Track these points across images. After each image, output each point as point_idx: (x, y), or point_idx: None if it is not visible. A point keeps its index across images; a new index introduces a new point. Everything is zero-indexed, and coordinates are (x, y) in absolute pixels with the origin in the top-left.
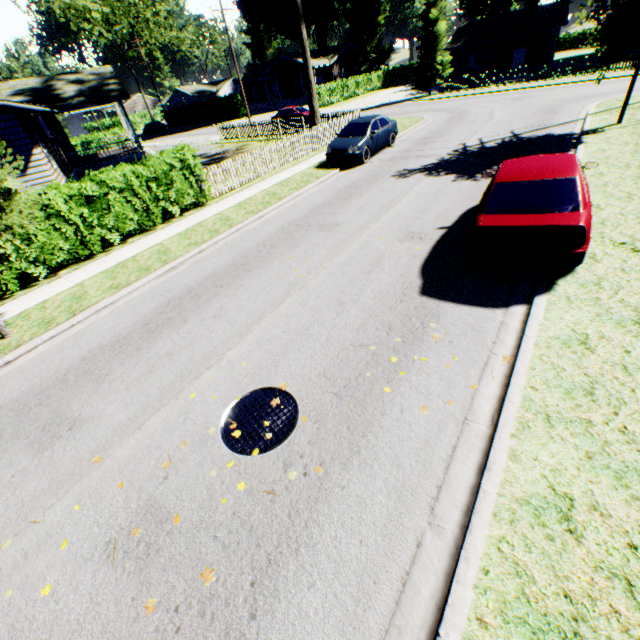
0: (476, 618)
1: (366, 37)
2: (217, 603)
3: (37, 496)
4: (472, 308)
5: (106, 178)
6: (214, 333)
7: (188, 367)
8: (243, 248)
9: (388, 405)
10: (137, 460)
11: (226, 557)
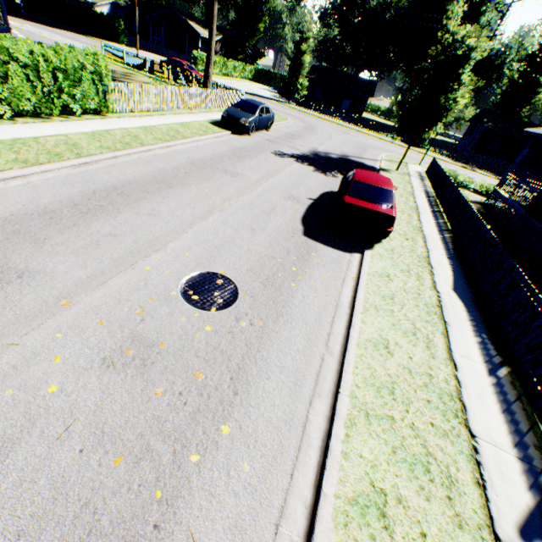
0: (355, 385)
1: (248, 34)
2: (210, 389)
3: (4, 326)
4: (334, 250)
5: (9, 46)
6: (152, 227)
7: (136, 247)
8: (159, 167)
9: (295, 293)
10: (110, 307)
11: (209, 366)
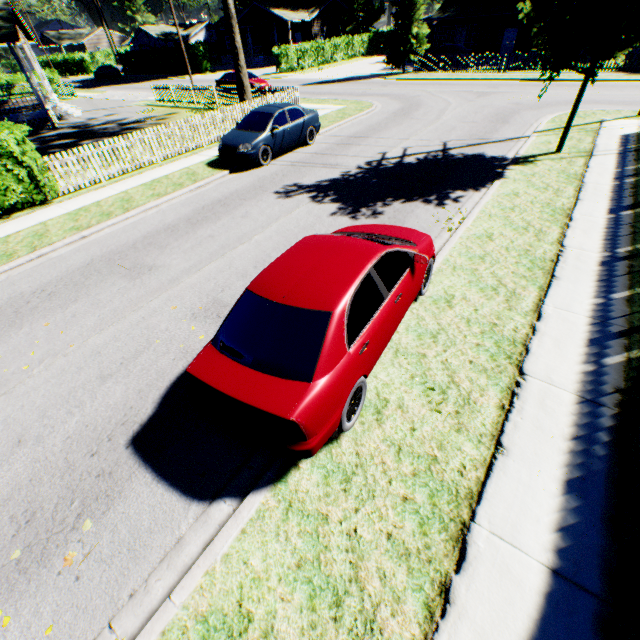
0: None
1: None
2: None
3: None
4: (168, 492)
5: None
6: None
7: None
8: (16, 292)
9: None
10: None
11: None
